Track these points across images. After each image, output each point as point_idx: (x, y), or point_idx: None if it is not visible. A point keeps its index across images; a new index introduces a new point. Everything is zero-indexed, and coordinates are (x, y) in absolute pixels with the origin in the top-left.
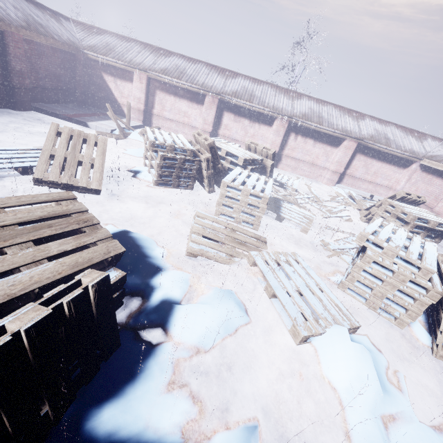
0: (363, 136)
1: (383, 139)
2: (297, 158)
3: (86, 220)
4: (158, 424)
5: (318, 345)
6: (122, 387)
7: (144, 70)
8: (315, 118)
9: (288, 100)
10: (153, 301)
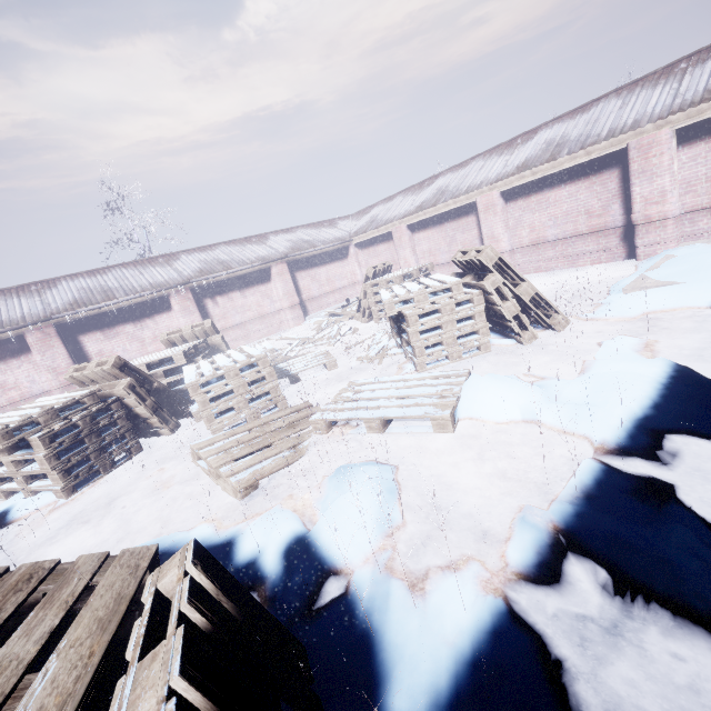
0: (285, 253)
1: (304, 244)
2: (239, 322)
3: (26, 577)
4: (458, 626)
5: (466, 413)
6: (375, 665)
7: None
8: (217, 266)
9: (165, 268)
10: (273, 570)
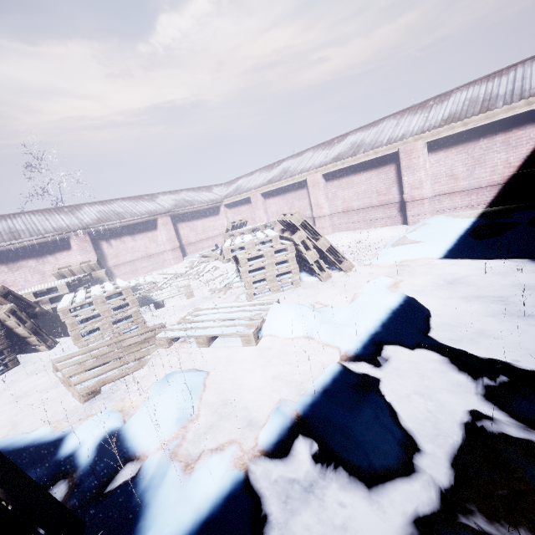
0: (169, 208)
1: (185, 203)
2: (129, 260)
3: None
4: (206, 495)
5: (268, 331)
6: (134, 532)
7: None
8: (112, 216)
9: (68, 216)
10: (85, 461)
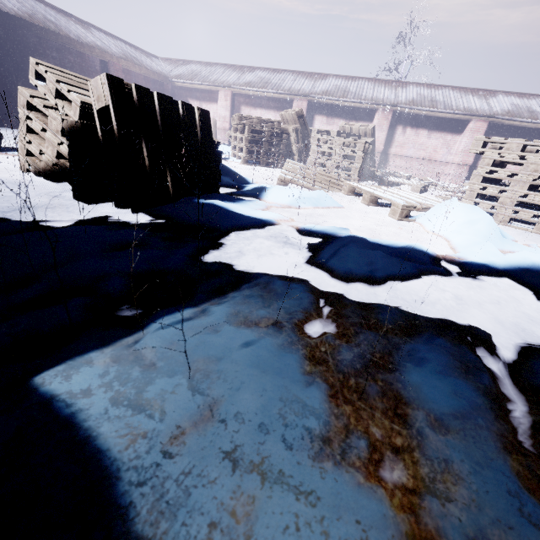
0: (495, 113)
1: (525, 113)
2: (409, 155)
3: None
4: (254, 214)
5: (423, 220)
6: (223, 201)
7: (228, 86)
8: (426, 102)
9: (391, 90)
10: (246, 189)
